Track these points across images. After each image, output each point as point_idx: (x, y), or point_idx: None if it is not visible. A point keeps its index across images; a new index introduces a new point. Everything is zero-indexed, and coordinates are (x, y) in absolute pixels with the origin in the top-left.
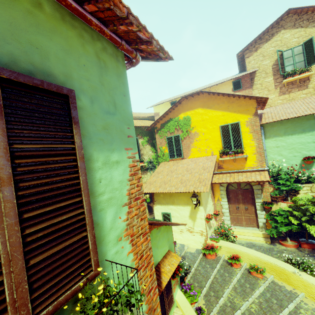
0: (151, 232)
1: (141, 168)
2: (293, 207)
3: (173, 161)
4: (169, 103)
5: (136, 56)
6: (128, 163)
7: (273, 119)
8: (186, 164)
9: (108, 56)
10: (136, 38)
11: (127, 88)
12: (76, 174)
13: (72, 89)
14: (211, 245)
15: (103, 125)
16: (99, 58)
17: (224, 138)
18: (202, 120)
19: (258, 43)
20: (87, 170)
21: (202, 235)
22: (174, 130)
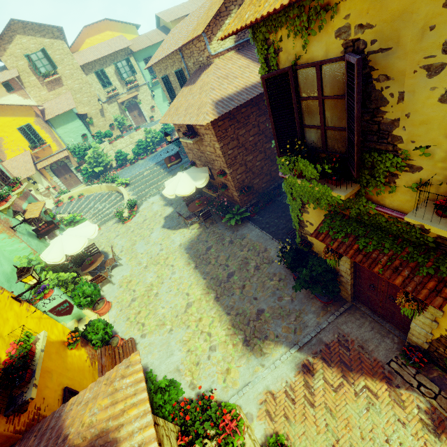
0: None
1: None
2: (88, 164)
3: None
4: None
5: None
6: None
7: (52, 116)
8: (9, 164)
9: None
10: None
11: None
12: None
13: None
14: (58, 200)
15: None
16: None
17: (26, 136)
18: None
19: (2, 43)
20: None
21: (50, 199)
22: None
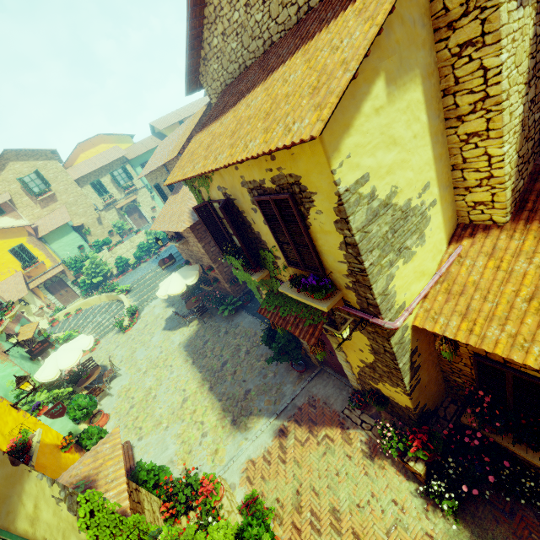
0: None
1: None
2: (86, 275)
3: None
4: None
5: None
6: None
7: (46, 232)
8: None
9: None
10: None
11: None
12: None
13: None
14: (53, 319)
15: None
16: None
17: (18, 257)
18: None
19: None
20: None
21: (44, 319)
22: None
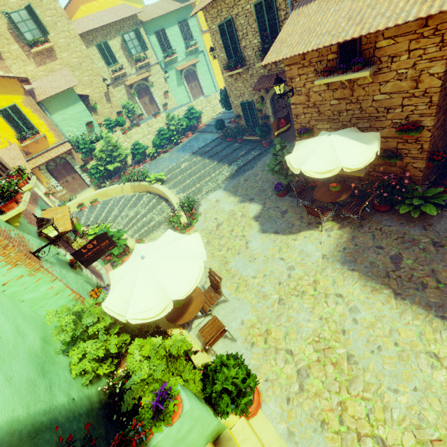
0: None
1: None
2: (98, 161)
3: None
4: None
5: None
6: None
7: (46, 96)
8: None
9: None
10: None
11: None
12: None
13: None
14: None
15: None
16: None
17: (11, 123)
18: None
19: None
20: None
21: None
22: None
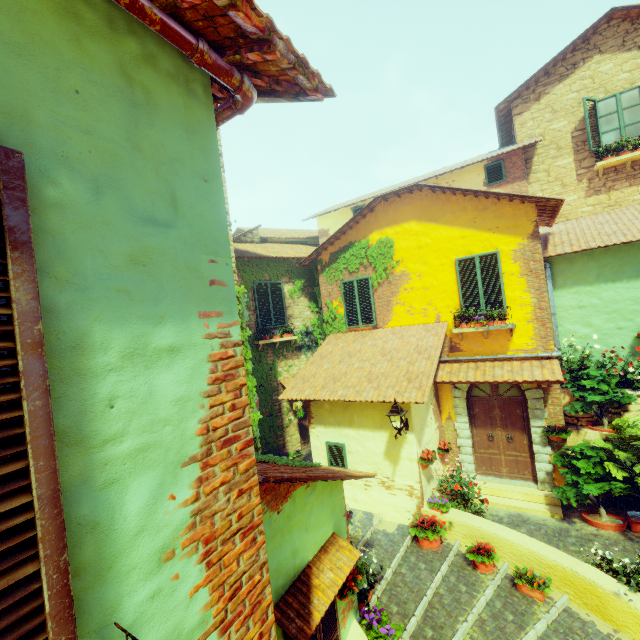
0: (293, 495)
1: (287, 346)
2: (615, 442)
3: (355, 332)
4: (349, 210)
5: (242, 84)
6: (208, 350)
7: (574, 247)
8: (382, 339)
9: (159, 79)
10: (236, 35)
11: (214, 163)
12: (9, 395)
13: (13, 150)
14: (431, 520)
15: (132, 253)
16: (129, 80)
17: (464, 285)
18: (417, 247)
19: (543, 83)
20: (68, 375)
21: (411, 495)
22: (359, 267)
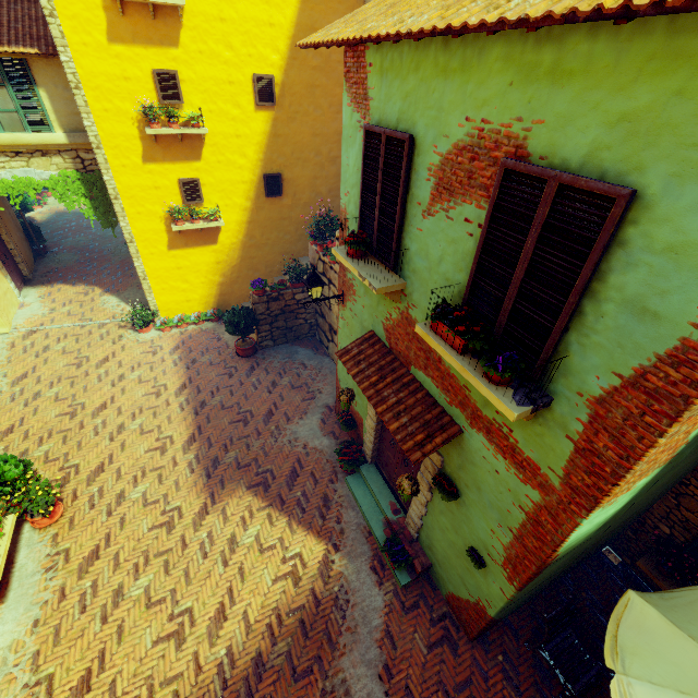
0: None
1: None
2: None
3: None
4: None
5: None
6: None
7: None
8: None
9: None
10: None
11: None
12: None
13: None
14: None
15: None
16: None
17: None
18: None
19: None
20: None
21: None
22: None
